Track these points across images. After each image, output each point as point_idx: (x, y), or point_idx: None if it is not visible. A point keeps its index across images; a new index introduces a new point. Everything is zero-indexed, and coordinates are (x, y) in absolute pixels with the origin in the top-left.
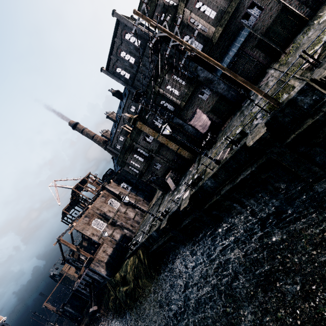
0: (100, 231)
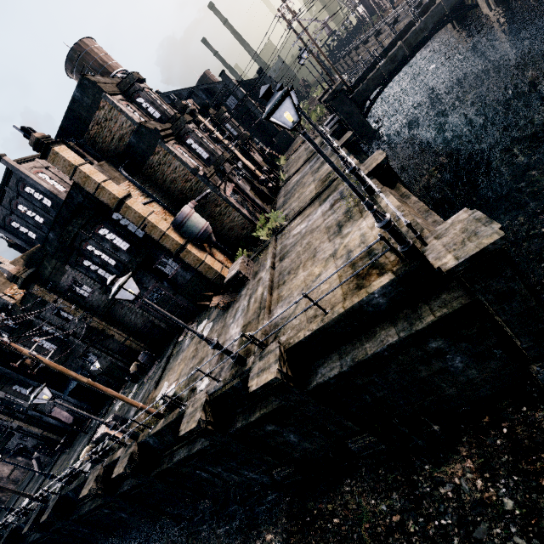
0: None
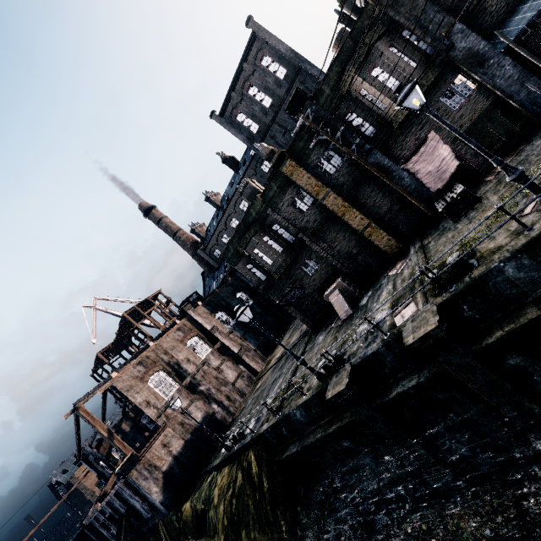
0: (164, 398)
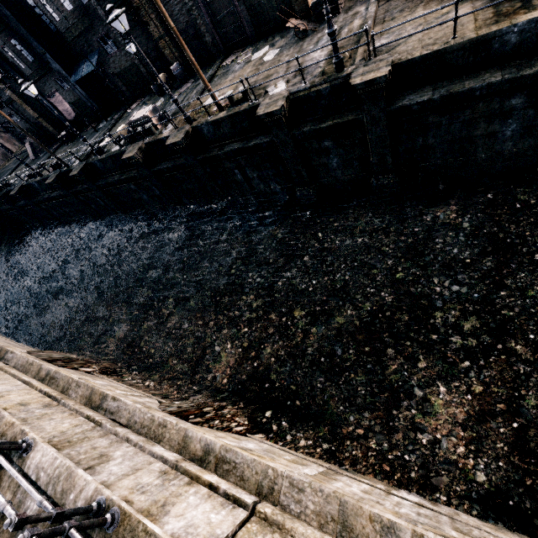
0: None
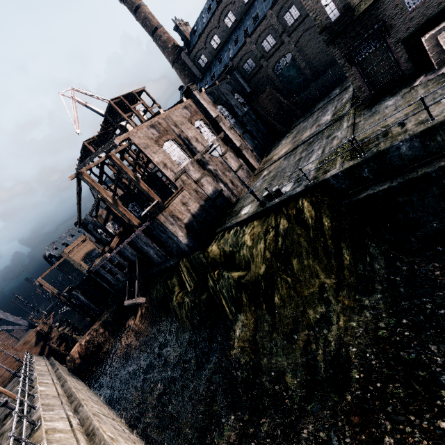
0: (178, 165)
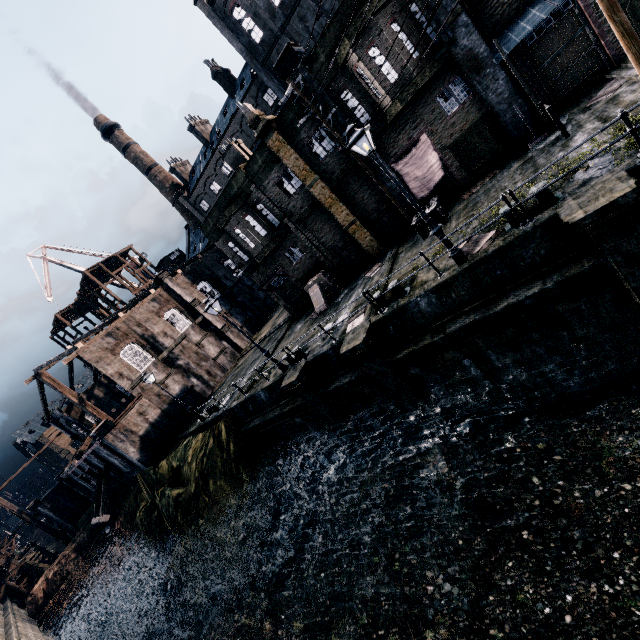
0: (138, 370)
